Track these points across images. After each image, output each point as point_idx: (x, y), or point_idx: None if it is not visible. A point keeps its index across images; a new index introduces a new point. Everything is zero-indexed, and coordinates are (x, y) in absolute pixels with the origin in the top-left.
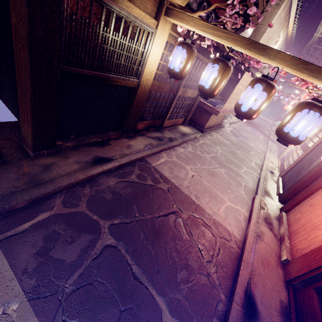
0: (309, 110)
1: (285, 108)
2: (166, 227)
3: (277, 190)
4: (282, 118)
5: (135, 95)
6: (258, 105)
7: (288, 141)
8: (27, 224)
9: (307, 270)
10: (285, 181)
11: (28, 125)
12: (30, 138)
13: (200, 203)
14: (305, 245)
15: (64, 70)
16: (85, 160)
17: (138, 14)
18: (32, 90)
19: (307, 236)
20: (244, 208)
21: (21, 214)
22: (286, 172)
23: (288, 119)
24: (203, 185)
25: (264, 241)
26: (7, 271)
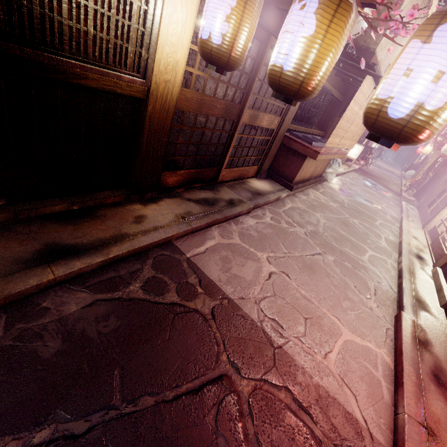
0: None
1: (418, 151)
2: (191, 434)
3: (440, 297)
4: (415, 166)
5: (144, 114)
6: None
7: None
8: None
9: None
10: None
11: None
12: None
13: (285, 342)
14: None
15: None
16: (15, 254)
17: None
18: None
19: None
20: (381, 343)
21: None
22: None
23: None
24: (291, 294)
25: None
26: None
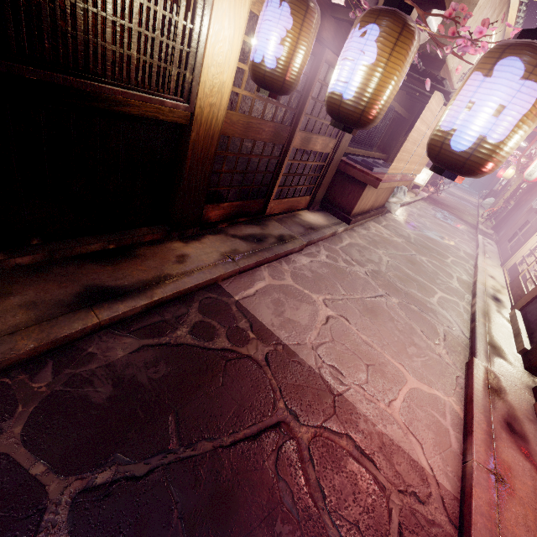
0: None
1: (499, 175)
2: (252, 478)
3: (517, 342)
4: (495, 193)
5: (187, 142)
6: (509, 126)
7: None
8: None
9: None
10: (531, 321)
11: None
12: None
13: (345, 389)
14: None
15: None
16: (55, 297)
17: None
18: None
19: None
20: (450, 391)
21: None
22: (530, 300)
23: None
24: (351, 340)
25: (518, 497)
26: None
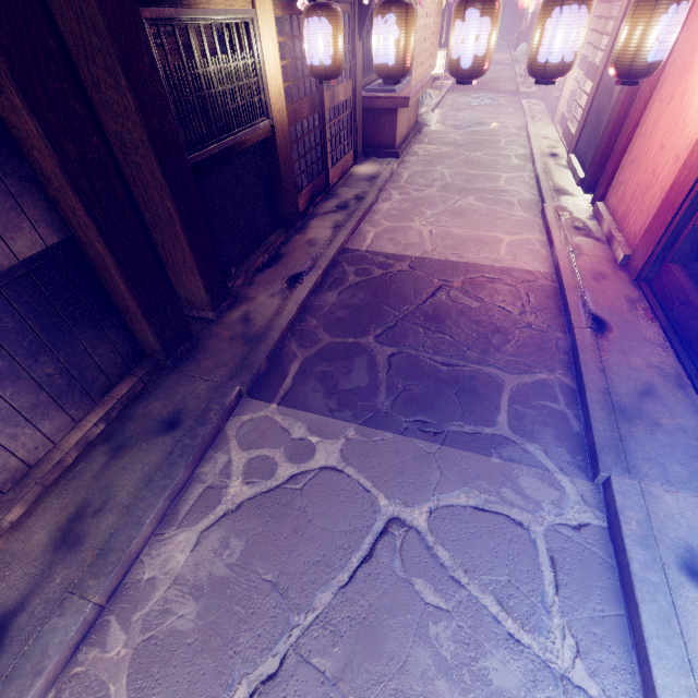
0: (561, 8)
1: (521, 6)
2: (443, 307)
3: (575, 178)
4: (525, 34)
5: (275, 149)
6: (485, 44)
7: (552, 75)
8: (288, 380)
9: (653, 246)
10: (581, 156)
11: (193, 273)
12: (202, 292)
13: (467, 260)
14: (642, 221)
15: (190, 165)
16: (277, 289)
17: (224, 2)
18: (180, 216)
19: (641, 208)
20: (534, 232)
21: (271, 376)
22: (577, 139)
23: (537, 41)
24: (454, 236)
25: (585, 254)
26: (315, 417)
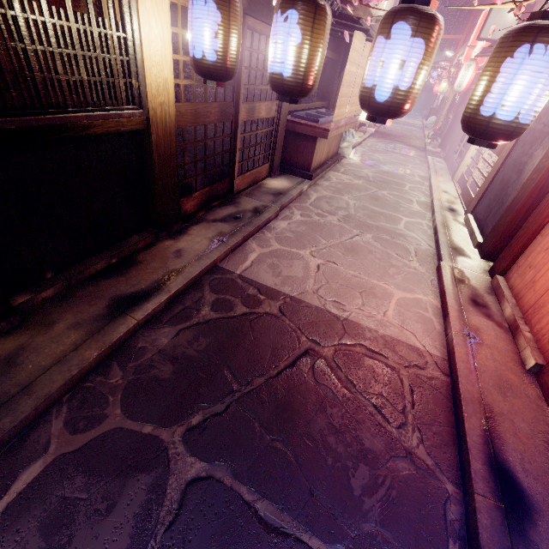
0: (532, 46)
1: (435, 91)
2: (300, 389)
3: (472, 240)
4: (435, 110)
5: (150, 145)
6: (412, 75)
7: (497, 136)
8: None
9: None
10: (480, 219)
11: None
12: None
13: (348, 314)
14: None
15: None
16: (92, 314)
17: None
18: None
19: None
20: (427, 292)
21: None
22: (477, 202)
23: (484, 87)
24: (342, 277)
25: (486, 344)
26: None
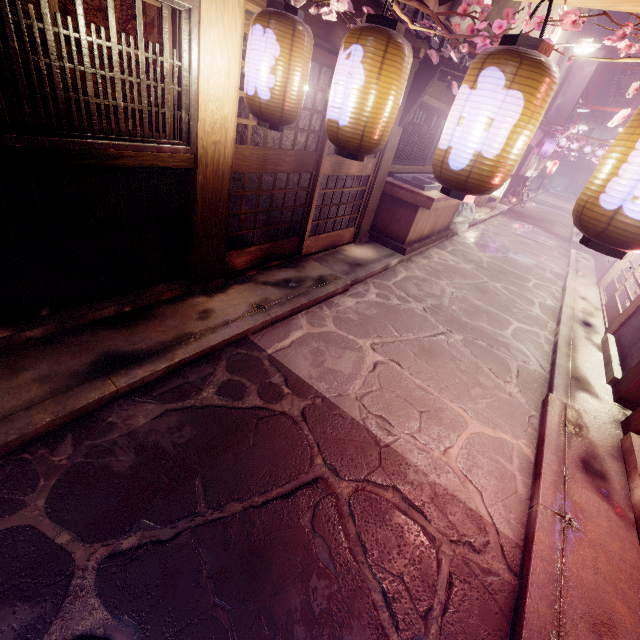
0: None
1: None
2: (285, 536)
3: (607, 371)
4: None
5: (194, 187)
6: (502, 139)
7: (623, 240)
8: None
9: None
10: (624, 345)
11: None
12: None
13: (393, 440)
14: None
15: None
16: (70, 368)
17: None
18: None
19: None
20: (520, 433)
21: None
22: (623, 321)
23: (610, 167)
24: (402, 386)
25: (589, 539)
26: None
